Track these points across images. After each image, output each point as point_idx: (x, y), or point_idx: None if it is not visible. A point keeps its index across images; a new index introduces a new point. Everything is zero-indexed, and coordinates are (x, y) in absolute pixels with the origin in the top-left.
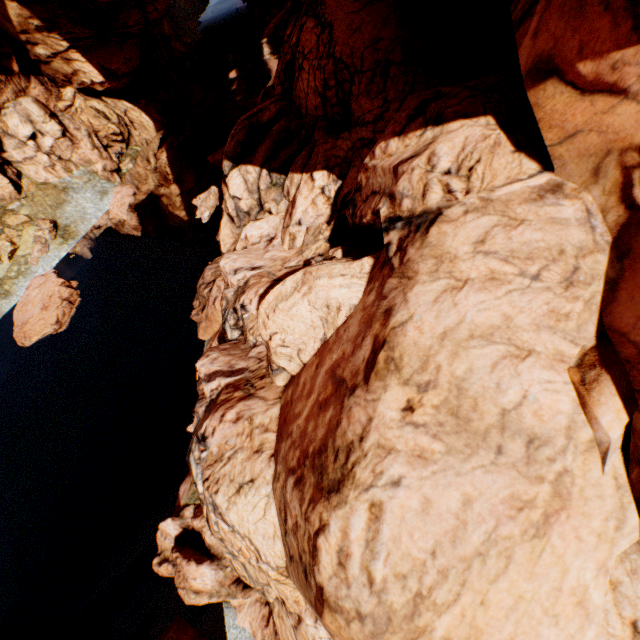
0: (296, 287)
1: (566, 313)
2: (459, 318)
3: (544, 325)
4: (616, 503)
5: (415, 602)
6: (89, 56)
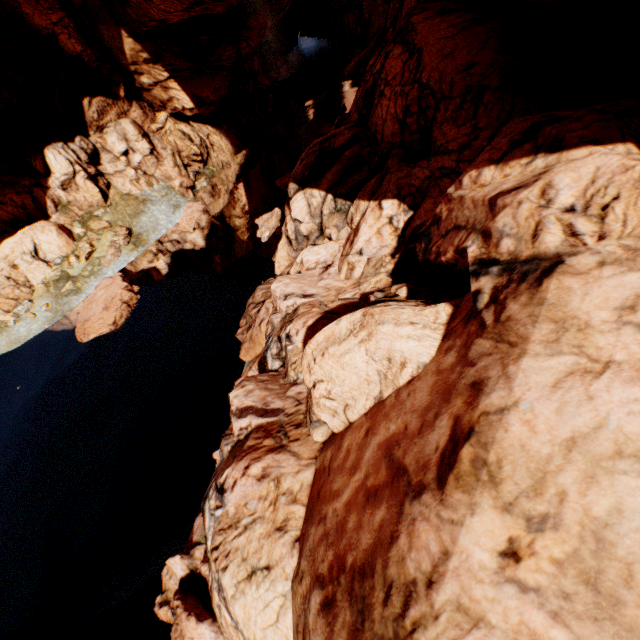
0: (352, 330)
1: None
2: (597, 420)
3: None
4: None
5: None
6: (184, 85)
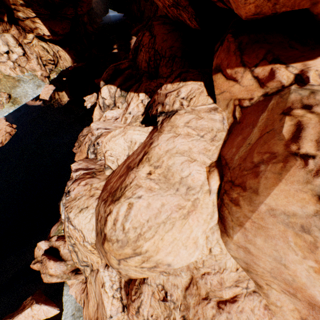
0: (120, 133)
1: (209, 149)
2: (174, 146)
3: (202, 152)
4: (212, 210)
5: (138, 236)
6: (45, 22)
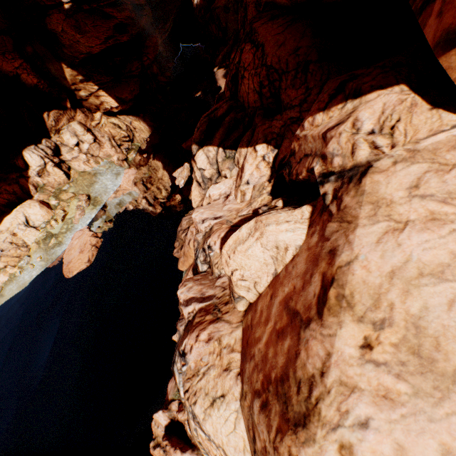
0: (250, 233)
1: None
2: (405, 257)
3: None
4: None
5: None
6: (109, 92)
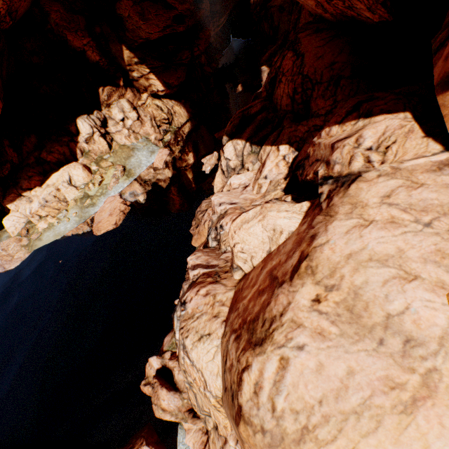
0: (255, 215)
1: None
2: (362, 246)
3: (430, 259)
4: None
5: (302, 432)
6: (158, 76)
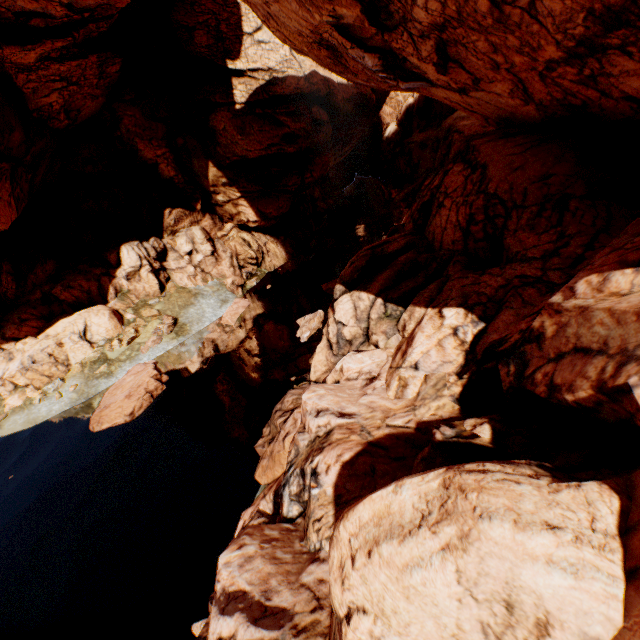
0: (425, 512)
1: None
2: None
3: None
4: None
5: None
6: (252, 203)
